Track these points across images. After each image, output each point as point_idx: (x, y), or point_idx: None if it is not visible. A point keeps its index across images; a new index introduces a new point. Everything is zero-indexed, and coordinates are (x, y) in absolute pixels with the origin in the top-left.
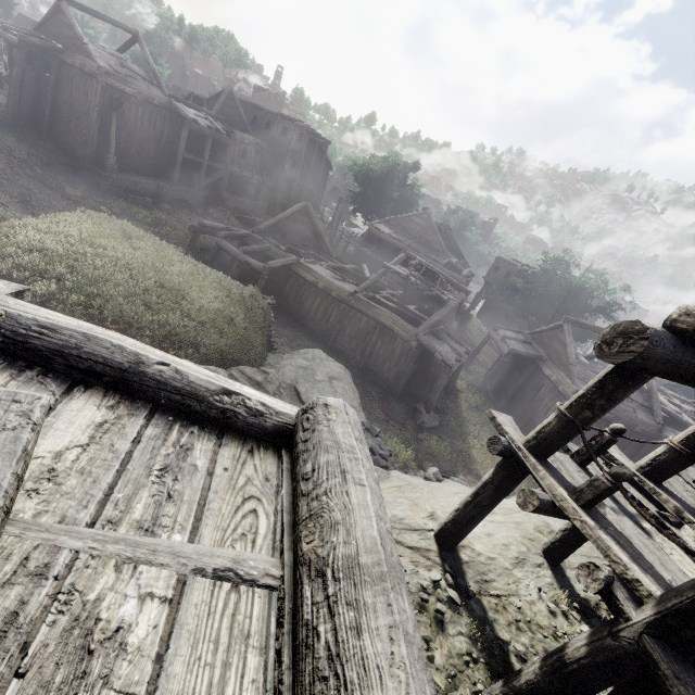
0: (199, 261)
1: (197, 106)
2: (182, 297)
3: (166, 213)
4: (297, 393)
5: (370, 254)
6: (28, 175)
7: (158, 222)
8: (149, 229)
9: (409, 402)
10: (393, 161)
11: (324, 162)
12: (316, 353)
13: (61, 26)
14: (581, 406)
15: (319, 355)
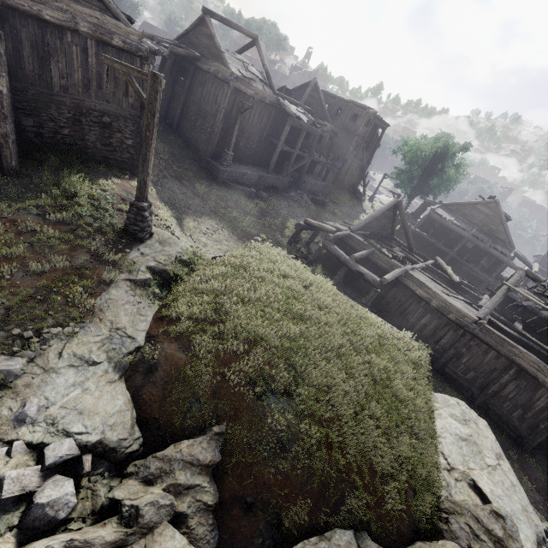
0: (299, 256)
1: (293, 101)
2: (393, 393)
3: (263, 201)
4: (479, 493)
5: (427, 238)
6: (171, 175)
7: (259, 212)
8: (256, 222)
9: (541, 458)
10: (446, 142)
11: (379, 143)
12: (465, 410)
13: (201, 36)
14: None
15: (470, 415)
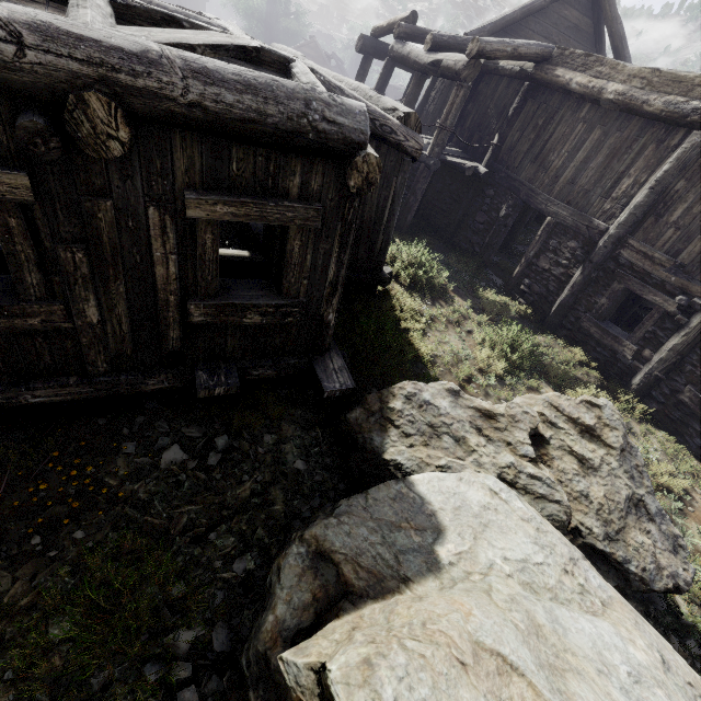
0: None
1: None
2: None
3: None
4: None
5: None
6: None
7: None
8: None
9: None
10: None
11: None
12: None
13: None
14: (357, 77)
15: None
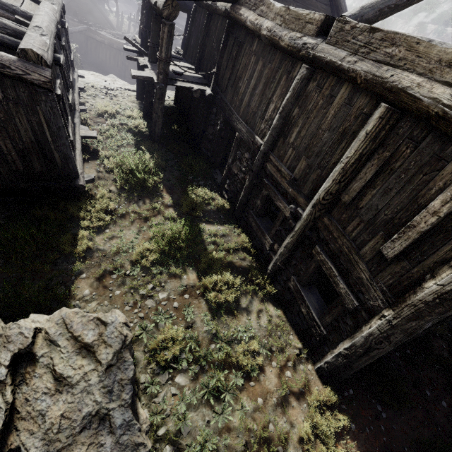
0: None
1: None
2: None
3: None
4: None
5: None
6: None
7: None
8: None
9: None
10: None
11: None
12: (110, 76)
13: None
14: (141, 16)
15: (112, 76)
